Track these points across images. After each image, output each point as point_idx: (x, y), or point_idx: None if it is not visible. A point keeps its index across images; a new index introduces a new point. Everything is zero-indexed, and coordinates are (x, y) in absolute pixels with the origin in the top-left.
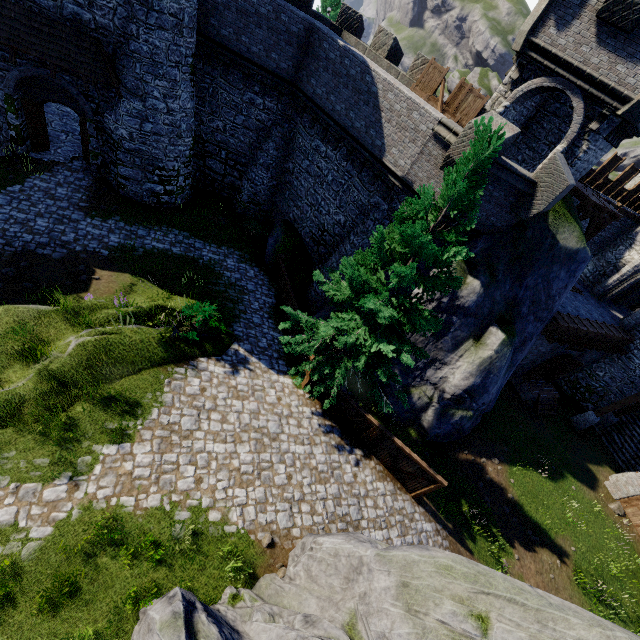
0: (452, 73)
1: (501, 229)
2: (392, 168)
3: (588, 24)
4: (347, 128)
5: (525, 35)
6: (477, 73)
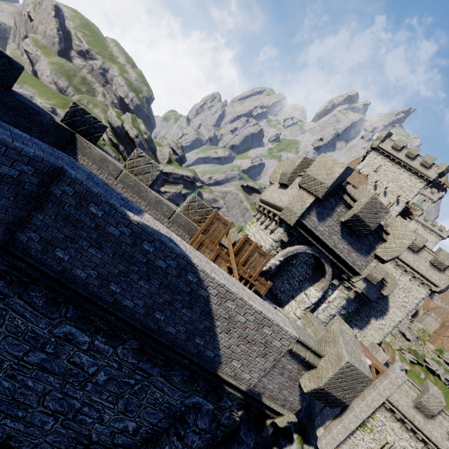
0: (110, 111)
1: None
2: (233, 382)
3: (336, 223)
4: (150, 332)
5: (298, 217)
6: (129, 117)
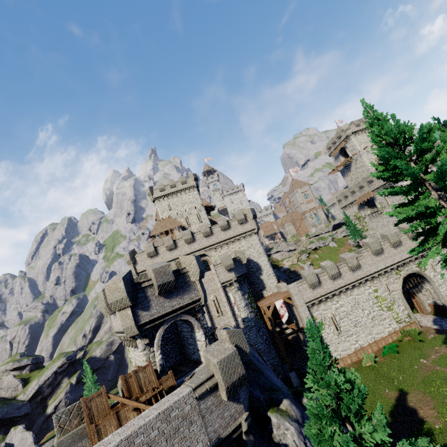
0: None
1: (247, 376)
2: None
3: (157, 299)
4: None
5: (135, 326)
6: None
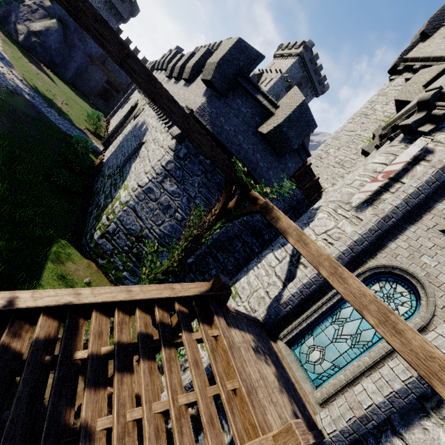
0: None
1: None
2: None
3: None
4: None
5: None
6: None
